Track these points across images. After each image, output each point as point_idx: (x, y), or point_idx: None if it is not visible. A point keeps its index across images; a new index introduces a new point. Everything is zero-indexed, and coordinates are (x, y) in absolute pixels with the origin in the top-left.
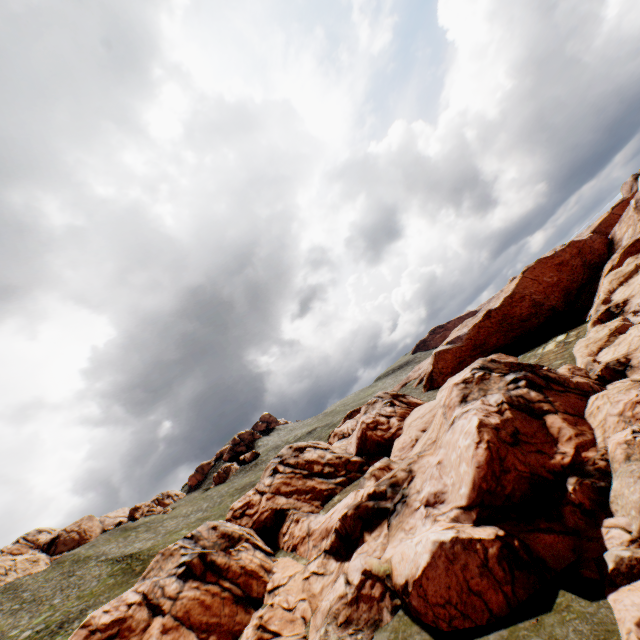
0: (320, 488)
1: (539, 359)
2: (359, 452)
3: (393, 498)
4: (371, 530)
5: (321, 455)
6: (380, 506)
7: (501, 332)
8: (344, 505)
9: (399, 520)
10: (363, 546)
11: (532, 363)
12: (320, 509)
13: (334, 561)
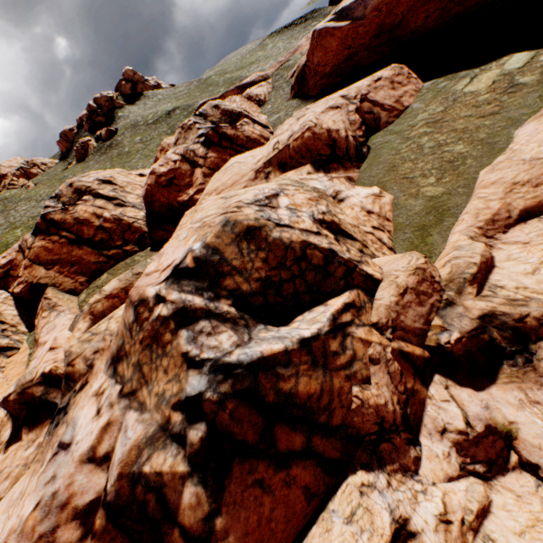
0: (89, 261)
1: (443, 113)
2: (148, 214)
3: (64, 395)
4: (33, 426)
5: (97, 213)
6: (49, 399)
7: (441, 2)
8: (42, 353)
9: (44, 448)
10: (9, 455)
11: (427, 119)
12: (85, 287)
13: (10, 427)
